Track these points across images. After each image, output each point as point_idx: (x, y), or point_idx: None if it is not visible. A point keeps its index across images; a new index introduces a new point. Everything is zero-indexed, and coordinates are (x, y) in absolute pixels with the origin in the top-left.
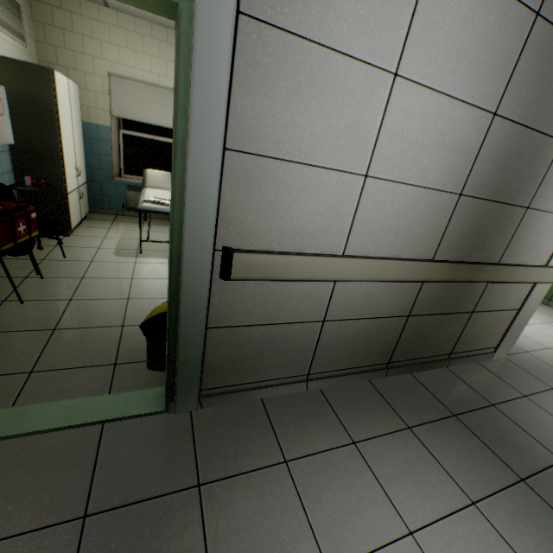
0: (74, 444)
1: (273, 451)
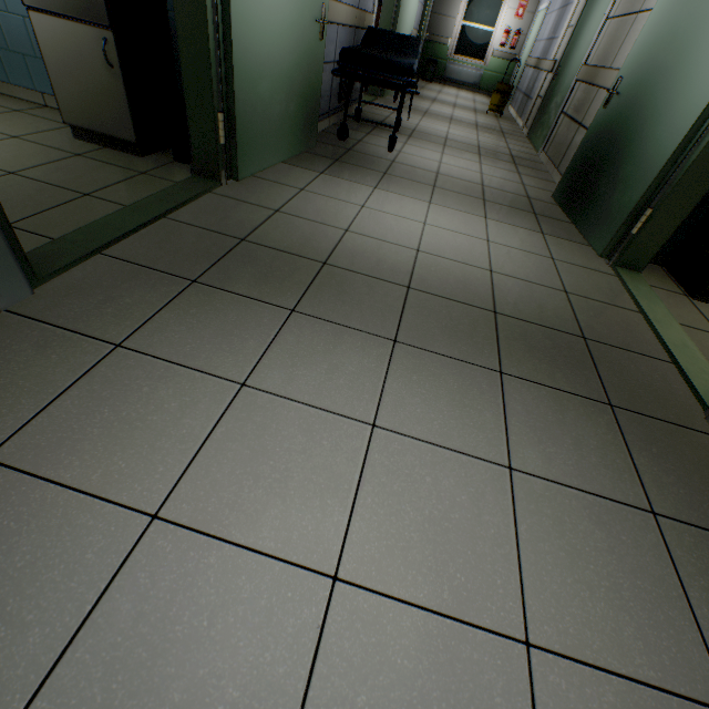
0: (644, 344)
1: (668, 504)
